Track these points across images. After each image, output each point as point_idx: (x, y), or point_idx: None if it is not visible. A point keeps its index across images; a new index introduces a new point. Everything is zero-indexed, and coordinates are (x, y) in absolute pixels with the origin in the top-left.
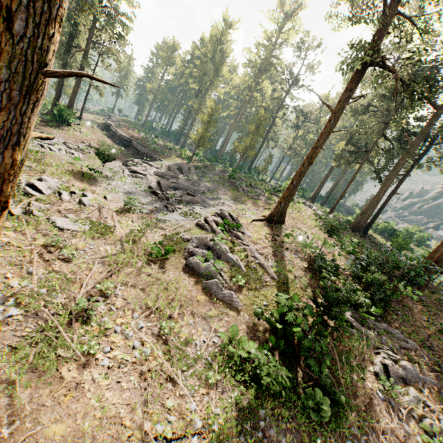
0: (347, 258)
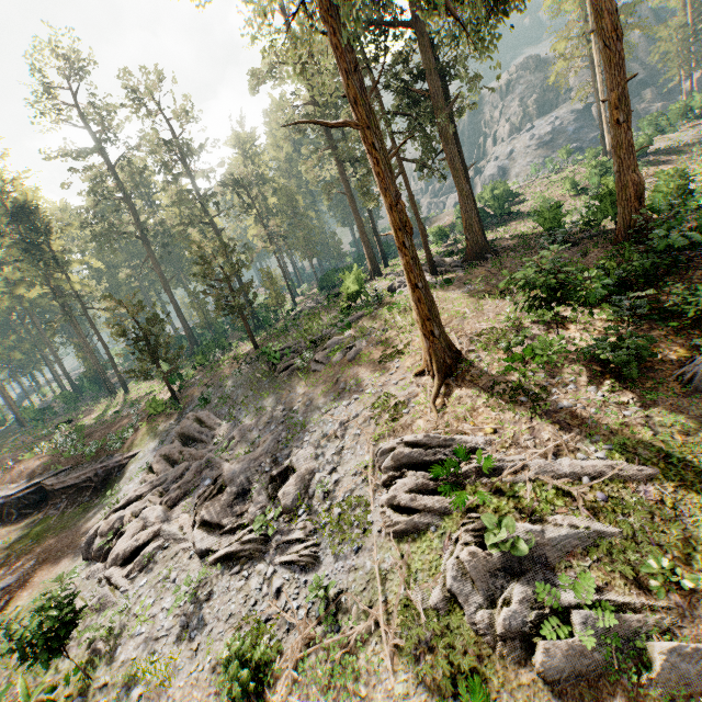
0: (579, 303)
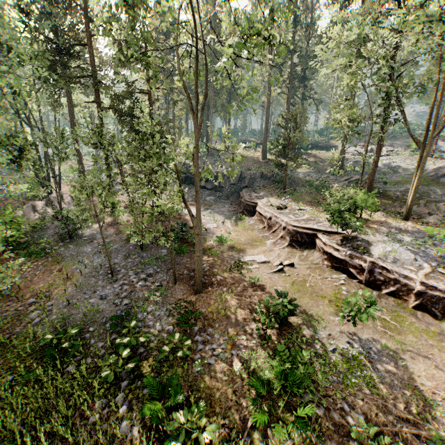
0: None
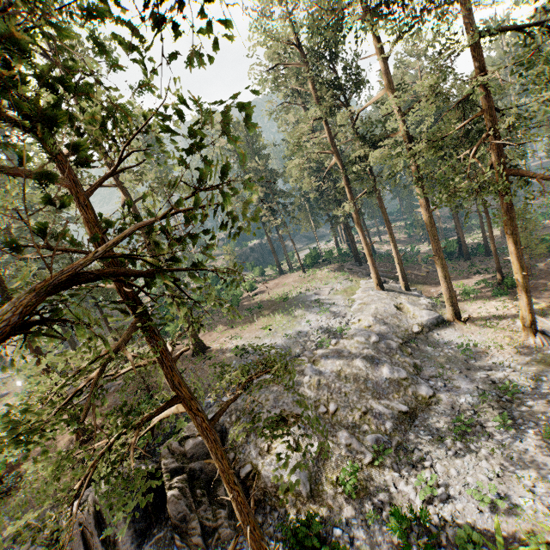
0: None
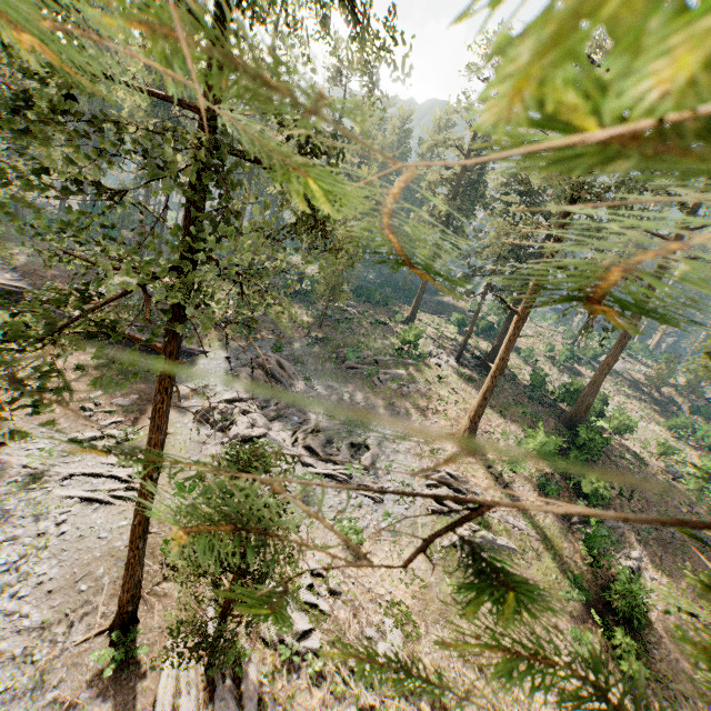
0: None
